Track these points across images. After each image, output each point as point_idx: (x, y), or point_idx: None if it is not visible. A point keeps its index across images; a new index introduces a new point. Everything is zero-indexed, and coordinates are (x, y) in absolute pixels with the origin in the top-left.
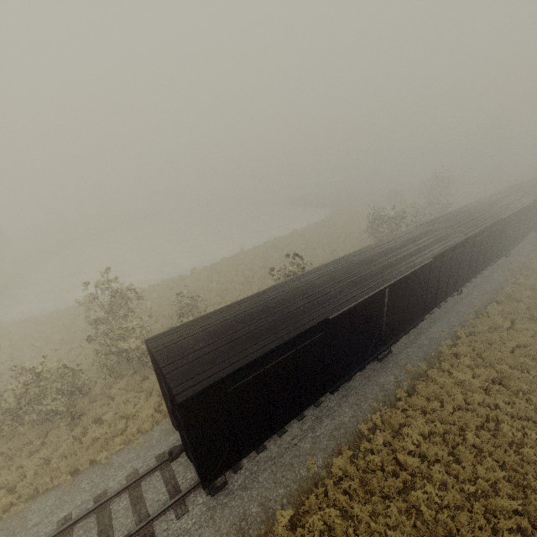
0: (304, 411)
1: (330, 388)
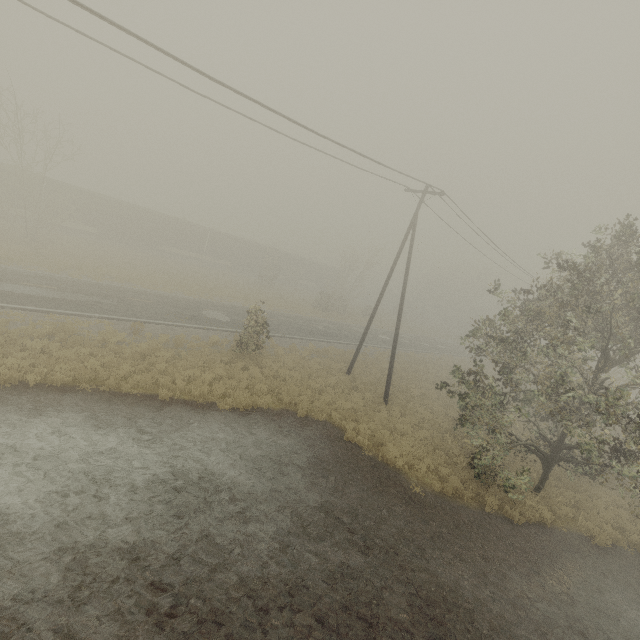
0: None
1: None
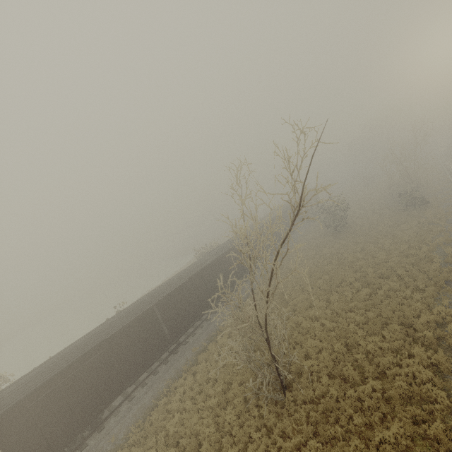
0: (121, 408)
1: (129, 383)
